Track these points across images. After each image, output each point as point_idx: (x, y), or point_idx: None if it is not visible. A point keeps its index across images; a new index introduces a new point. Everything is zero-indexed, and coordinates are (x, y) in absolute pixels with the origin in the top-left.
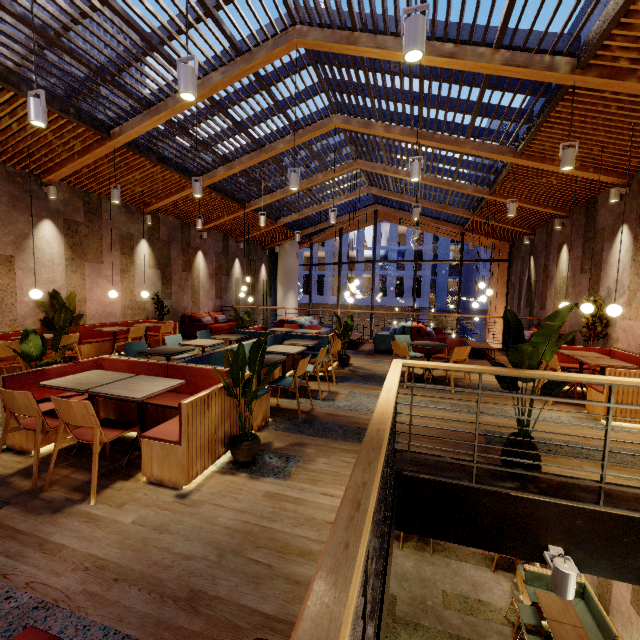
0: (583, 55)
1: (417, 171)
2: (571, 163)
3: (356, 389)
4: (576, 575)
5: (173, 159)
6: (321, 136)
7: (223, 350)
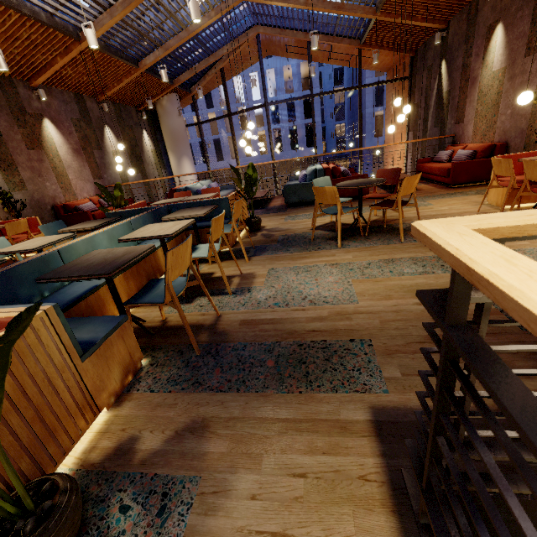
0: None
1: None
2: None
3: (277, 263)
4: None
5: None
6: None
7: (44, 254)
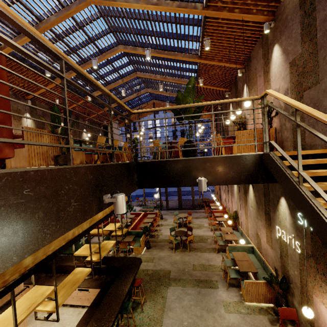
0: (205, 1)
1: (148, 54)
2: (208, 45)
3: None
4: (206, 181)
5: (38, 66)
6: (116, 58)
7: None
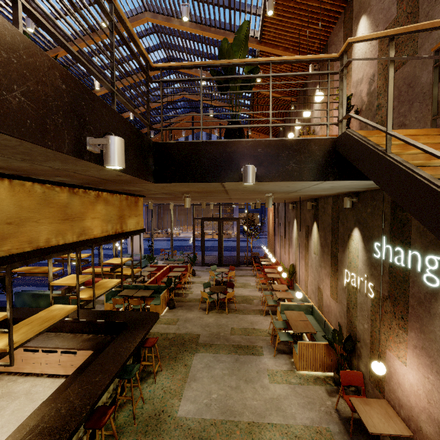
0: None
1: (186, 12)
2: (271, 8)
3: None
4: (254, 169)
5: None
6: (141, 34)
7: None
